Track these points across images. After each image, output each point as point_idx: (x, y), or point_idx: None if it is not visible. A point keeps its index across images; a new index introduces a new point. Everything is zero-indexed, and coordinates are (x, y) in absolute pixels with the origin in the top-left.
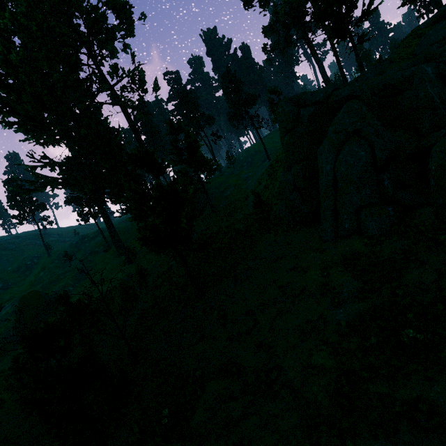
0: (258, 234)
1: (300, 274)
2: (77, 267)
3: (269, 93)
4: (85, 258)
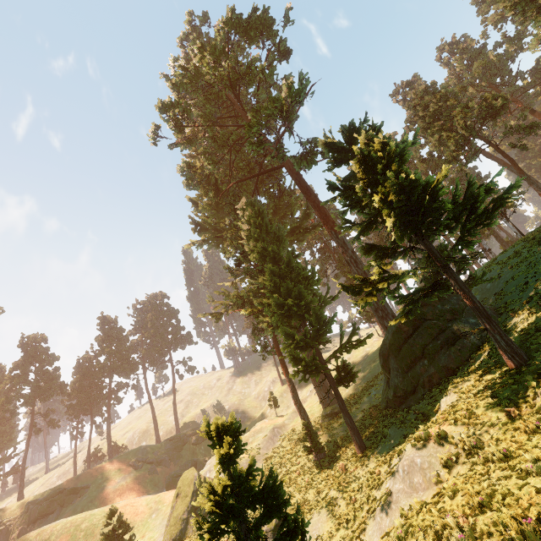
0: None
1: None
2: (272, 425)
3: None
4: (304, 399)
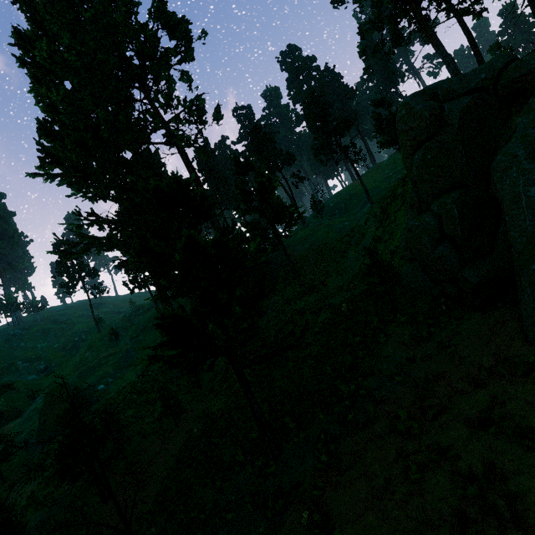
0: (376, 321)
1: (517, 448)
2: (123, 349)
3: (373, 105)
4: (136, 335)
